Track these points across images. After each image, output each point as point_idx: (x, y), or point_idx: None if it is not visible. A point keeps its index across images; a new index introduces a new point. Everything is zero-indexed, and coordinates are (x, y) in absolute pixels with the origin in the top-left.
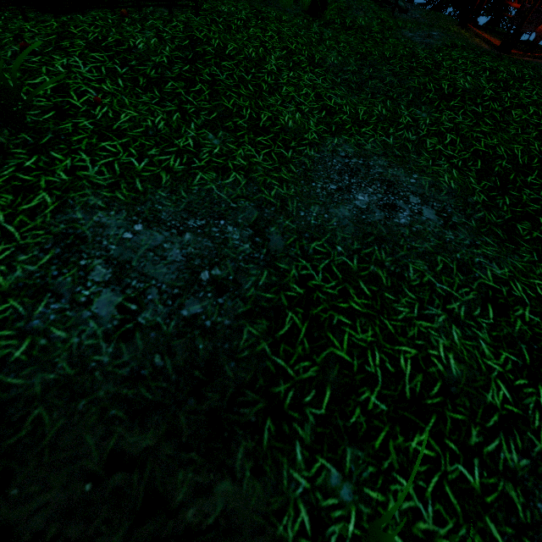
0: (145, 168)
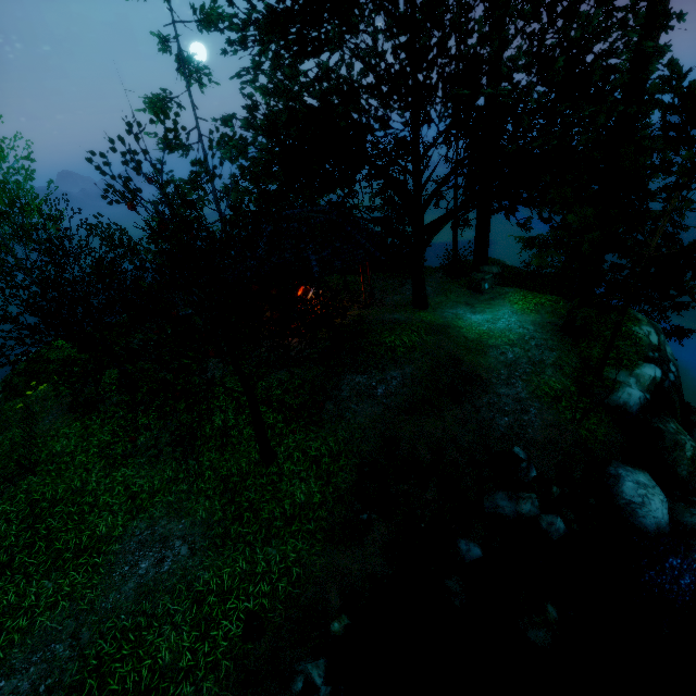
0: (4, 640)
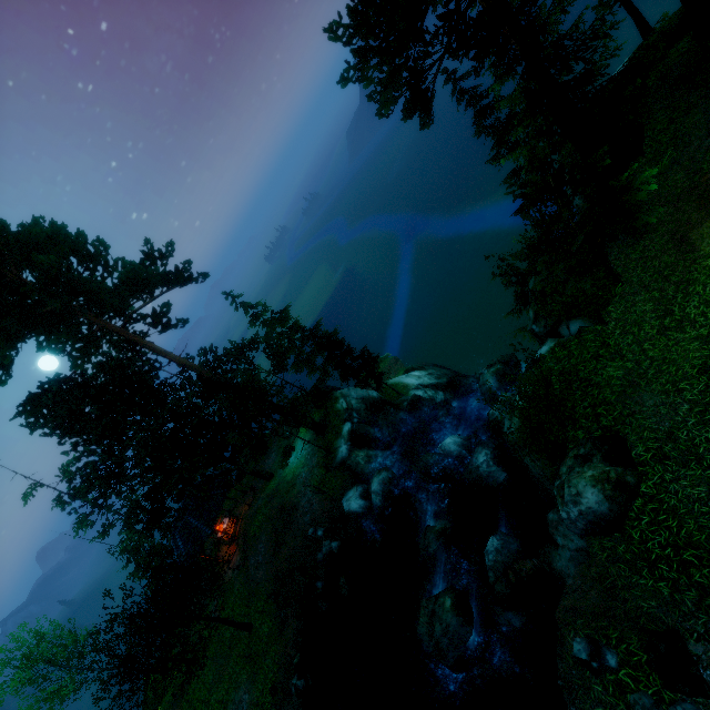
0: None
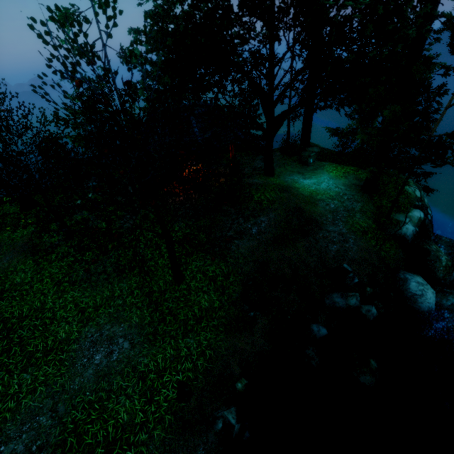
0: None
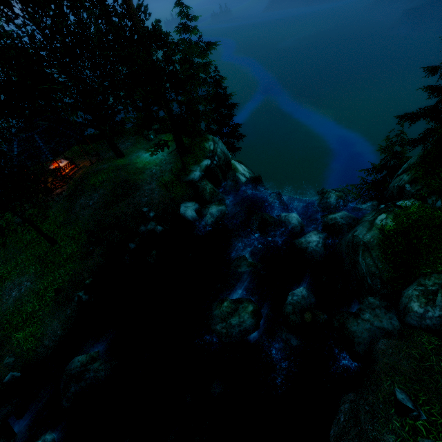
0: None
